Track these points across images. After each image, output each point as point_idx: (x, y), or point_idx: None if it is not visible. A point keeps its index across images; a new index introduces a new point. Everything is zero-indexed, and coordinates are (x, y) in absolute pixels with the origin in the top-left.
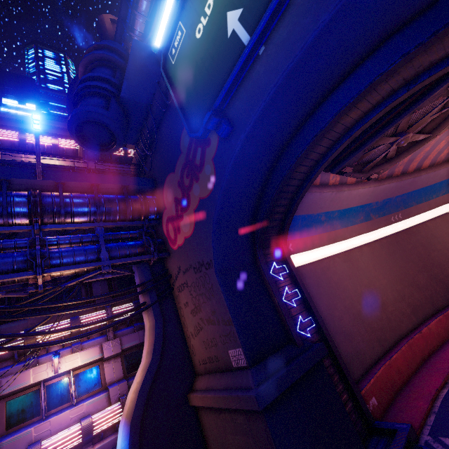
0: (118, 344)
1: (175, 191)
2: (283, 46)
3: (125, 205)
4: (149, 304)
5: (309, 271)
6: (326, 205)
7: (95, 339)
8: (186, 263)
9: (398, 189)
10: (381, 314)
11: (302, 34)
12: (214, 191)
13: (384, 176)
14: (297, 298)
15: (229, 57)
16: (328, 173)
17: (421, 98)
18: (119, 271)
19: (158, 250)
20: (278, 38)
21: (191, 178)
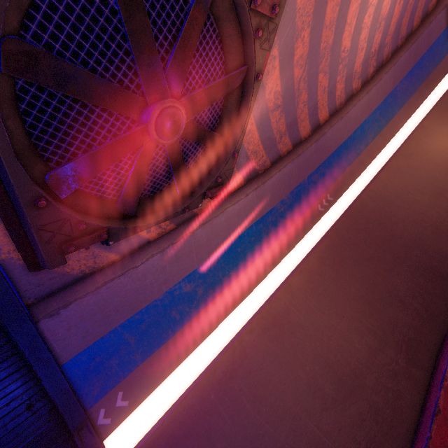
0: None
1: None
2: None
3: None
4: None
5: (185, 417)
6: (172, 271)
7: None
8: None
9: (304, 167)
10: (357, 408)
11: None
12: None
13: (267, 163)
14: None
15: None
16: None
17: None
18: None
19: None
20: None
21: None
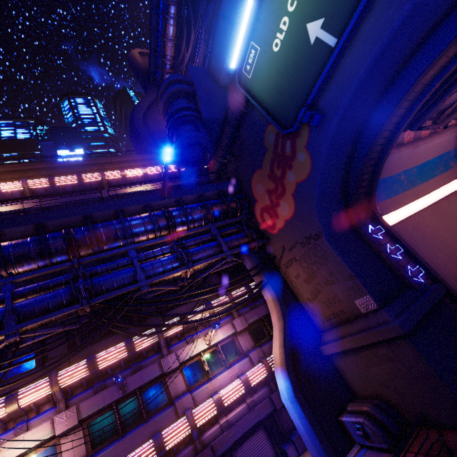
0: (244, 320)
1: (265, 184)
2: (367, 38)
3: (225, 206)
4: (265, 281)
5: (400, 228)
6: (404, 163)
7: (225, 319)
8: (291, 241)
9: None
10: None
11: (387, 23)
12: (312, 173)
13: None
14: (400, 252)
15: (316, 59)
16: (403, 132)
17: None
18: (236, 259)
19: (259, 237)
20: (360, 33)
21: (282, 168)
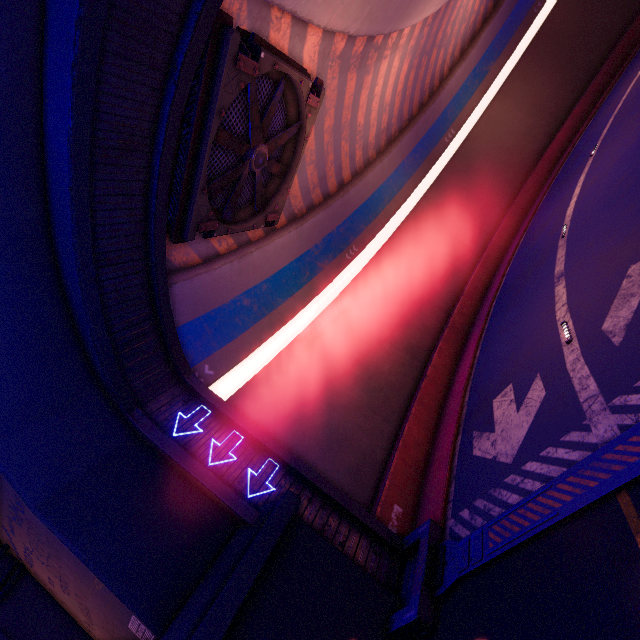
0: None
1: None
2: None
3: None
4: None
5: (256, 386)
6: (236, 283)
7: None
8: (3, 515)
9: (333, 218)
10: (378, 383)
11: None
12: None
13: (304, 210)
14: (238, 444)
15: None
16: (204, 240)
17: (213, 91)
18: None
19: None
20: None
21: None
